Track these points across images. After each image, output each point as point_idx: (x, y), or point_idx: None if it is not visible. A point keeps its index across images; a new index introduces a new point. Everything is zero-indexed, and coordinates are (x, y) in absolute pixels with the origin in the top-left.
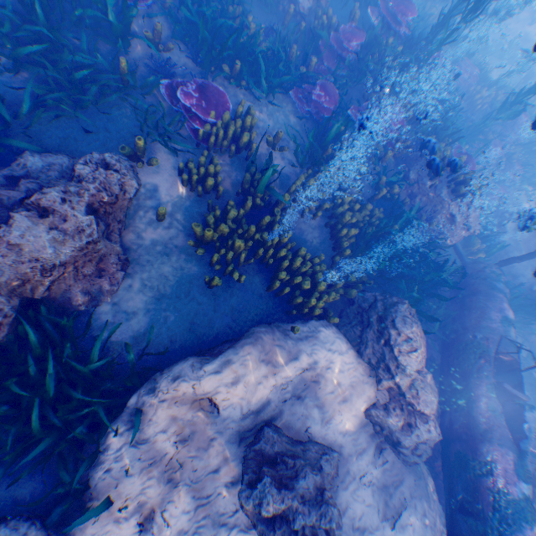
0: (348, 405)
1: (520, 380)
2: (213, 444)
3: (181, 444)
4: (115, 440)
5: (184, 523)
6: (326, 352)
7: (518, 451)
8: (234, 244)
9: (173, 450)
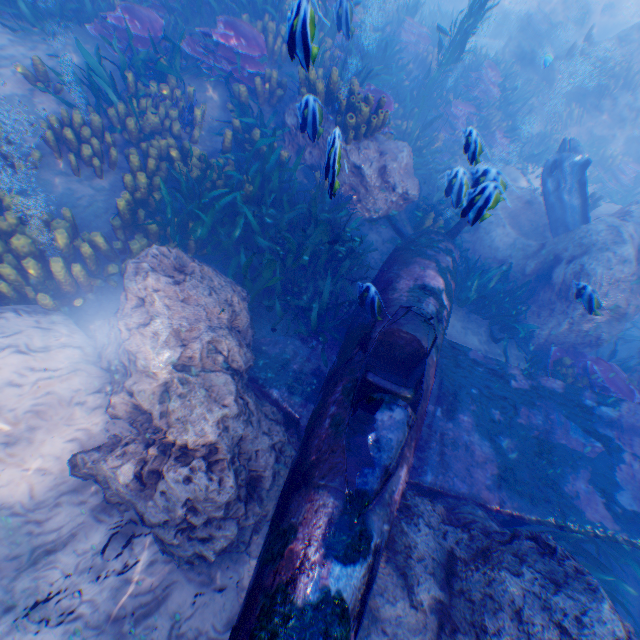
0: (19, 451)
1: (425, 373)
2: None
3: None
4: None
5: None
6: None
7: (351, 495)
8: None
9: None
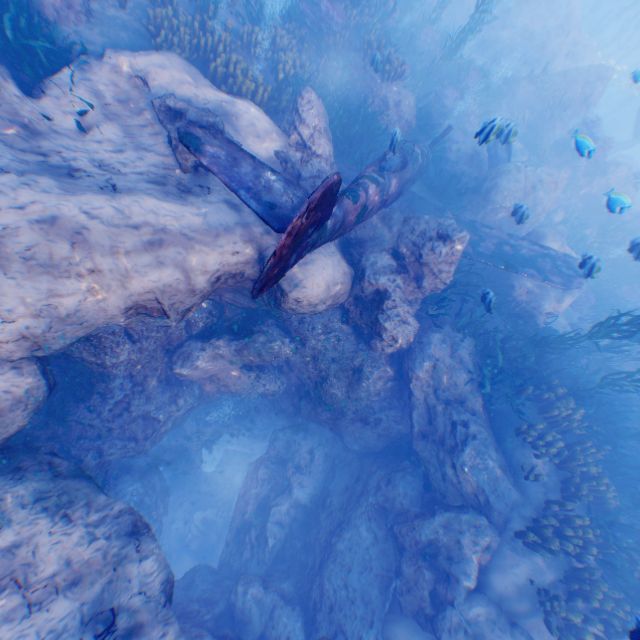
0: (260, 141)
1: (406, 168)
2: (144, 115)
3: (119, 104)
4: (68, 73)
5: (115, 140)
6: (245, 104)
7: (379, 168)
8: (181, 32)
9: (112, 102)
